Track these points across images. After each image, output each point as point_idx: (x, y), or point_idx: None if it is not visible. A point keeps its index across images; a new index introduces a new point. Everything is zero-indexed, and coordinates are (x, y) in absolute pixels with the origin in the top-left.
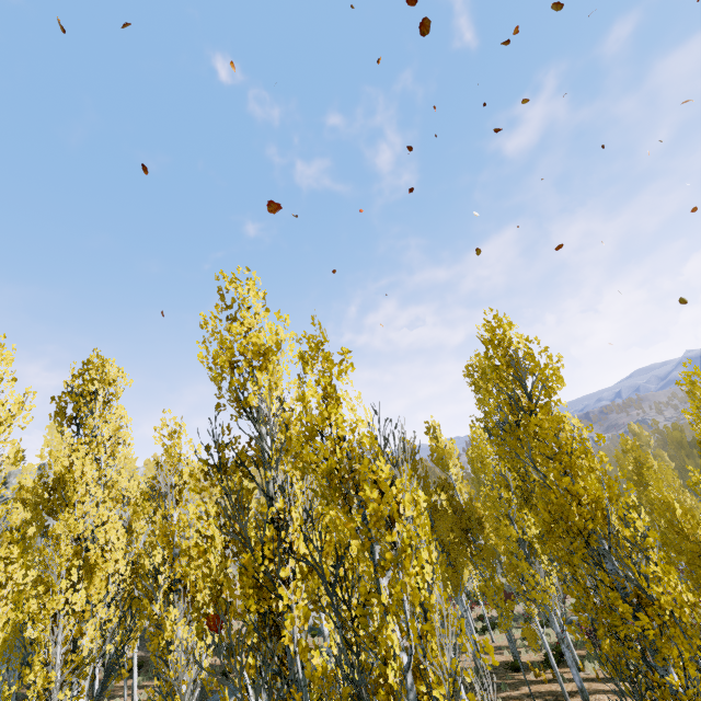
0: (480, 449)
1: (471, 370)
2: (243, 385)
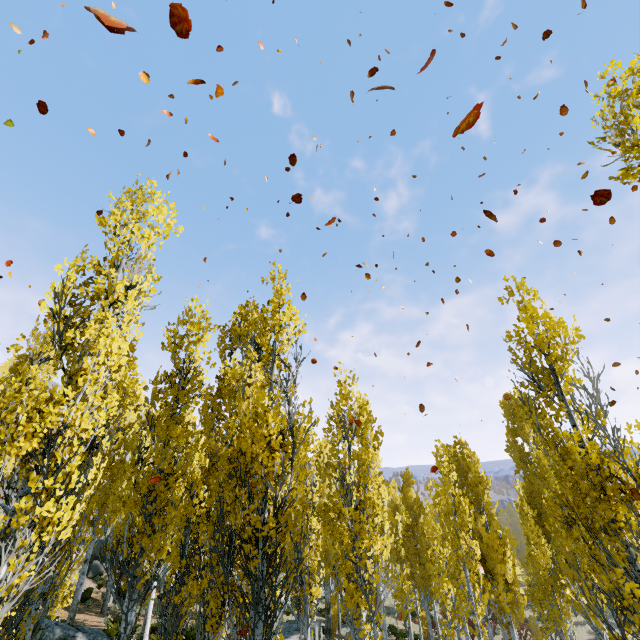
0: (540, 468)
1: (508, 403)
2: (560, 358)
